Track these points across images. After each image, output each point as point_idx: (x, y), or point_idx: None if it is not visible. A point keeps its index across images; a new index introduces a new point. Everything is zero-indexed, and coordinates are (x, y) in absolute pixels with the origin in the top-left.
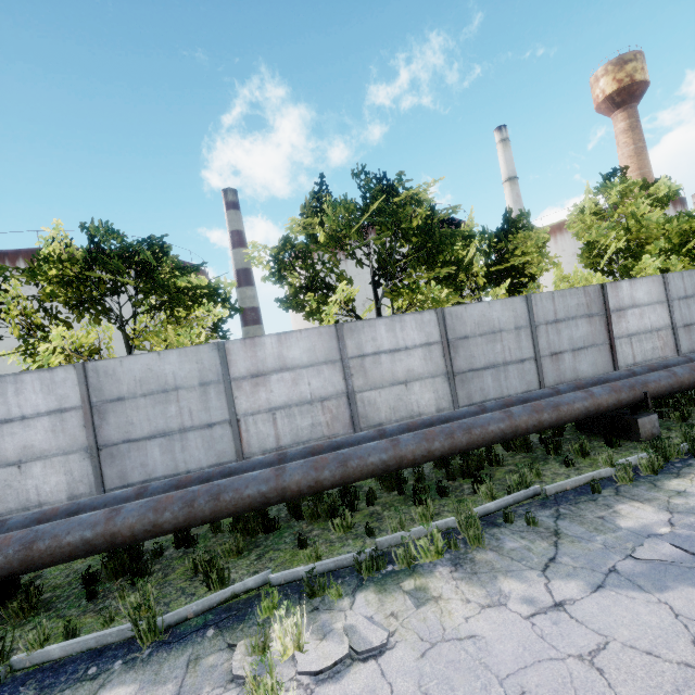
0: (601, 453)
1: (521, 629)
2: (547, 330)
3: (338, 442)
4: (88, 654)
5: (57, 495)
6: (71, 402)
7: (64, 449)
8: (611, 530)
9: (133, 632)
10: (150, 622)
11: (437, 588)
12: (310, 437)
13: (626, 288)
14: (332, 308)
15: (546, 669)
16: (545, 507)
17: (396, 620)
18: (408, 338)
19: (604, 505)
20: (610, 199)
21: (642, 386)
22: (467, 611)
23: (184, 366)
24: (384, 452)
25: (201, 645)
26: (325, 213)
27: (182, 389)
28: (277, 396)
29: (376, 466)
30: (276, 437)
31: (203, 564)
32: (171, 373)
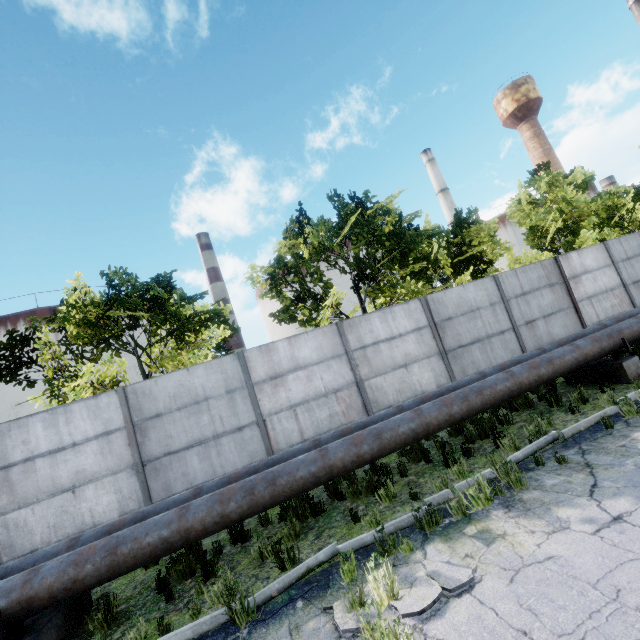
0: (601, 394)
1: (592, 543)
2: (518, 303)
3: (363, 422)
4: None
5: (109, 515)
6: (115, 424)
7: (112, 469)
8: (637, 453)
9: (225, 617)
10: (242, 603)
11: (498, 527)
12: (329, 427)
13: (575, 258)
14: (326, 312)
15: (631, 568)
16: (568, 448)
17: (473, 559)
18: (400, 326)
19: (621, 436)
20: (541, 189)
21: (618, 333)
22: (536, 540)
23: (210, 378)
24: (411, 421)
25: (296, 615)
26: (306, 233)
27: (212, 398)
28: (295, 394)
29: (407, 435)
30: (300, 431)
31: (268, 550)
32: (200, 385)
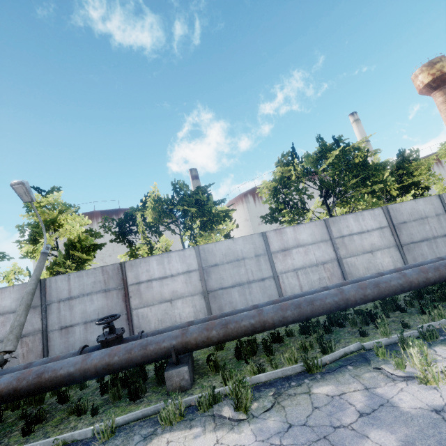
0: None
1: None
2: None
3: (356, 280)
4: (280, 379)
5: (189, 319)
6: (193, 267)
7: (191, 292)
8: None
9: (299, 369)
10: (313, 361)
11: None
12: (319, 286)
13: None
14: (309, 214)
15: None
16: None
17: None
18: (368, 225)
19: None
20: None
21: None
22: None
23: (246, 246)
24: (399, 279)
25: (351, 371)
26: (295, 163)
27: (246, 259)
28: (297, 262)
29: (396, 287)
30: (299, 286)
31: (307, 344)
32: (239, 250)
